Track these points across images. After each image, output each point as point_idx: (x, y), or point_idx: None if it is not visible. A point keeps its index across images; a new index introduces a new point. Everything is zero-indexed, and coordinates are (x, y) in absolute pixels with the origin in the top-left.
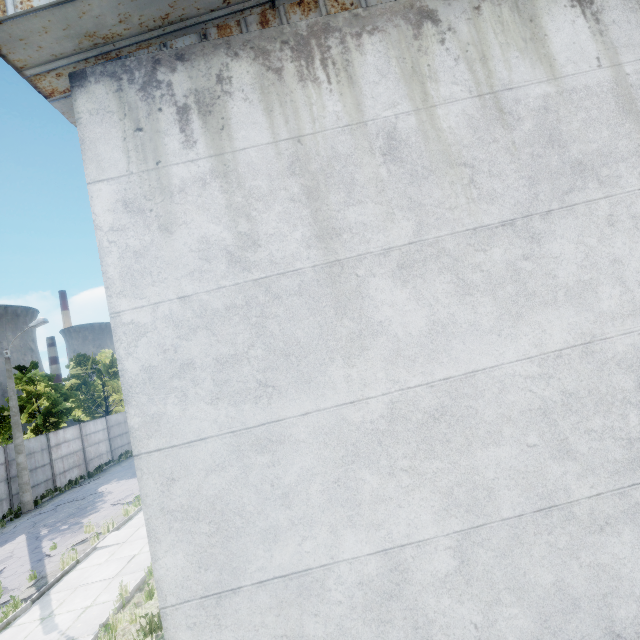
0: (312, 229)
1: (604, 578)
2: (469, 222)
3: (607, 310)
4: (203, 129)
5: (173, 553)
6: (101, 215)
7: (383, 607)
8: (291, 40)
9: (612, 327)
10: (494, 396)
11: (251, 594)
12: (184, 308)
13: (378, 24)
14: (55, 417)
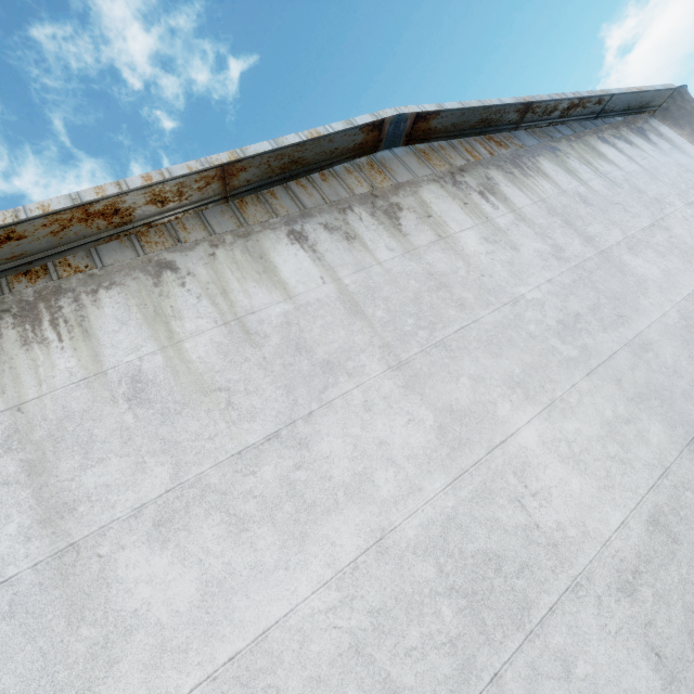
0: (34, 513)
1: None
2: (233, 446)
3: (388, 496)
4: None
5: None
6: None
7: None
8: (14, 307)
9: (397, 512)
10: (295, 655)
11: None
12: None
13: (116, 279)
14: None
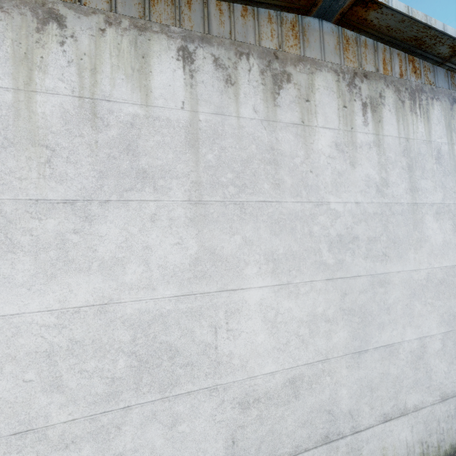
0: None
1: None
2: (34, 193)
3: (128, 282)
4: None
5: None
6: None
7: None
8: None
9: (128, 295)
10: (6, 339)
11: None
12: None
13: (4, 5)
14: None
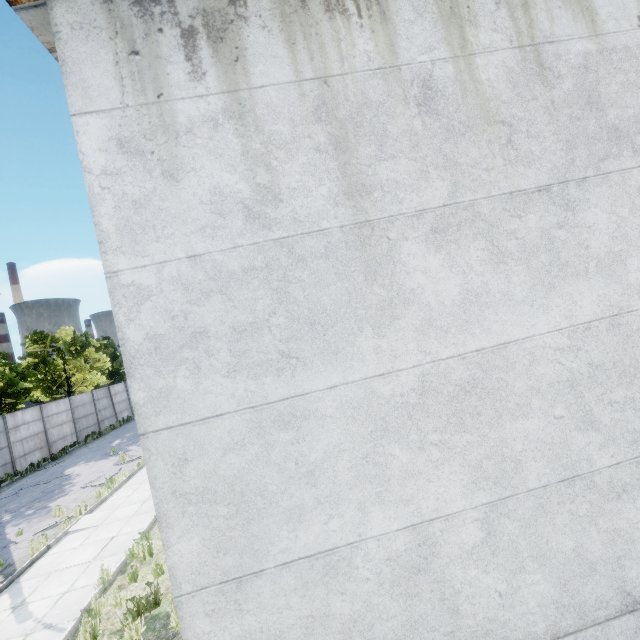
0: (340, 184)
1: (619, 542)
2: (505, 185)
3: (634, 283)
4: (213, 59)
5: (188, 538)
6: (90, 155)
7: (411, 581)
8: None
9: (638, 300)
10: (524, 368)
11: (274, 576)
12: (195, 269)
13: None
14: (11, 398)
